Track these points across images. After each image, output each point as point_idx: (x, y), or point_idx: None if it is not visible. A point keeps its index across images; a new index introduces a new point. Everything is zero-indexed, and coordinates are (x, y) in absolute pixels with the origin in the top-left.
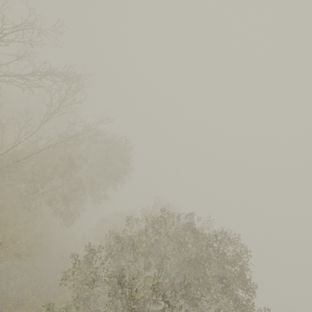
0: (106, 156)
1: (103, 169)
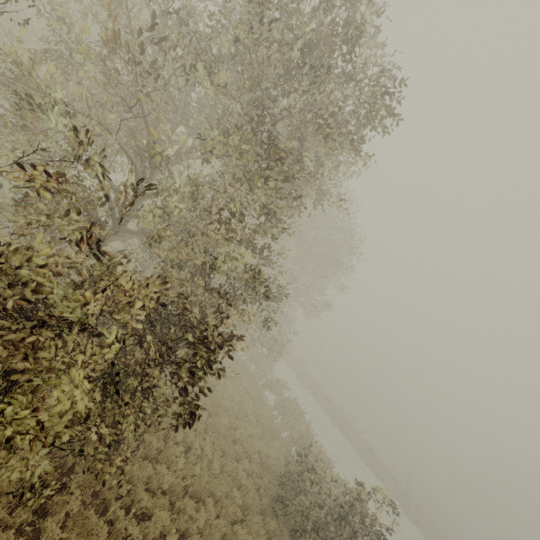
0: None
1: None
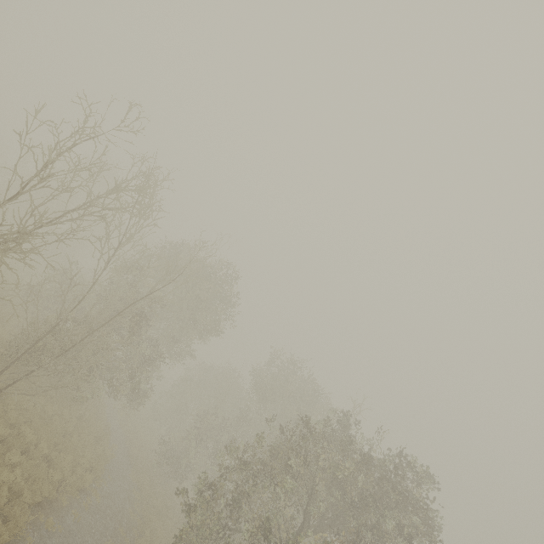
0: (195, 296)
1: (193, 320)
